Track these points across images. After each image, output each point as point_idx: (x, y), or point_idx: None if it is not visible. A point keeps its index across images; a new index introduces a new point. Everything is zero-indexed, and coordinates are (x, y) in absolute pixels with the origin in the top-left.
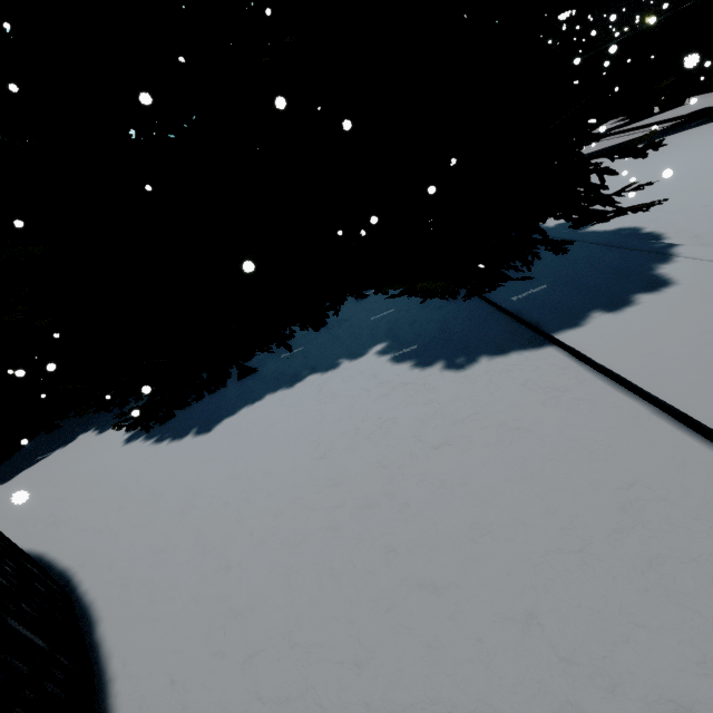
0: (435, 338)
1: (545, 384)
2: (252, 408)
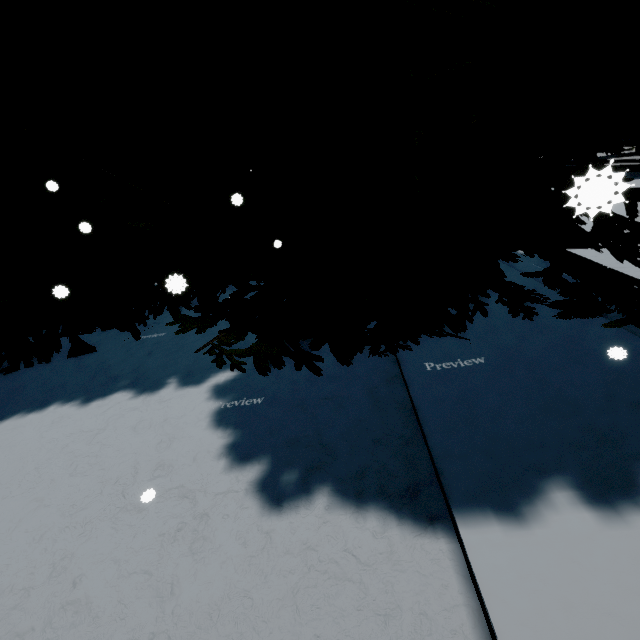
0: (292, 395)
1: None
2: (17, 422)
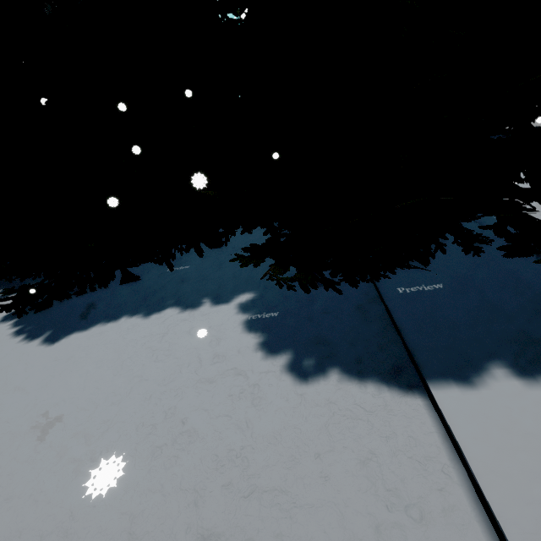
0: (299, 310)
1: (393, 482)
2: (102, 329)
